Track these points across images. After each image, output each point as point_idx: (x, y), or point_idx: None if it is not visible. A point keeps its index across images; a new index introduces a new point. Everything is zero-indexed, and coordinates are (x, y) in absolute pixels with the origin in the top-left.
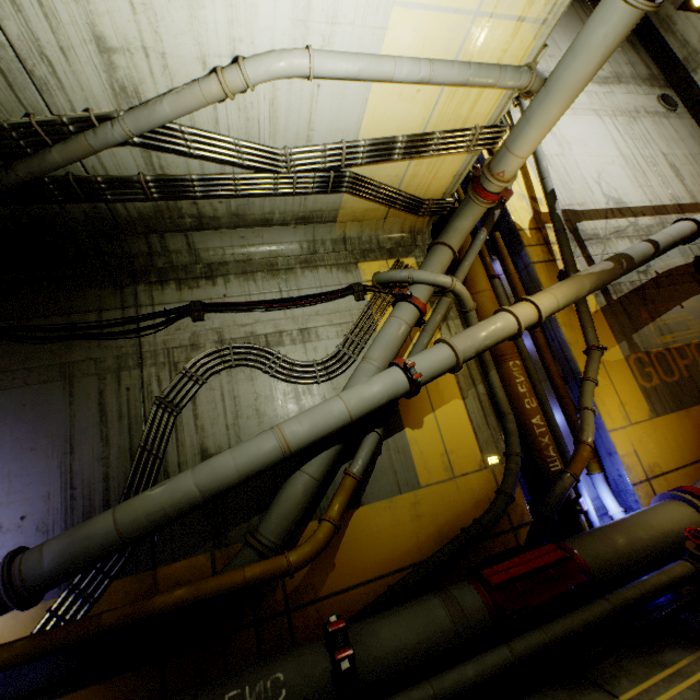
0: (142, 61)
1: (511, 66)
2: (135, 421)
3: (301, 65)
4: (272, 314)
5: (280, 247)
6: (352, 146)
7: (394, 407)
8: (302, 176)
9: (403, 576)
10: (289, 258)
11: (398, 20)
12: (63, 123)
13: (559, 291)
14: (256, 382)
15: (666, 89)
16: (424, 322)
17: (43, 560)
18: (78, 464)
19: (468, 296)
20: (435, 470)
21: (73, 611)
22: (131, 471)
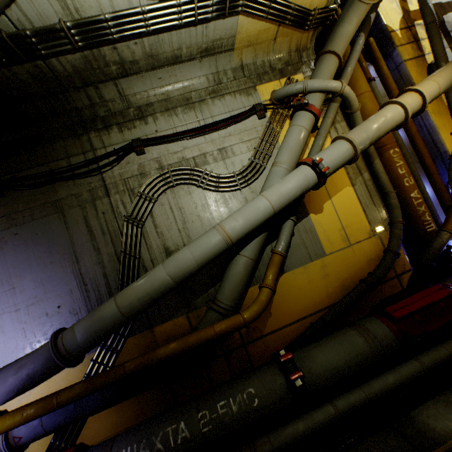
0: None
1: None
2: (114, 235)
3: None
4: (195, 140)
5: (191, 83)
6: None
7: (301, 199)
8: None
9: (320, 316)
10: (199, 91)
11: None
12: None
13: (440, 77)
14: (193, 195)
15: None
16: (318, 127)
17: (76, 336)
18: (84, 269)
19: (355, 98)
20: (336, 242)
21: (107, 359)
22: (120, 269)
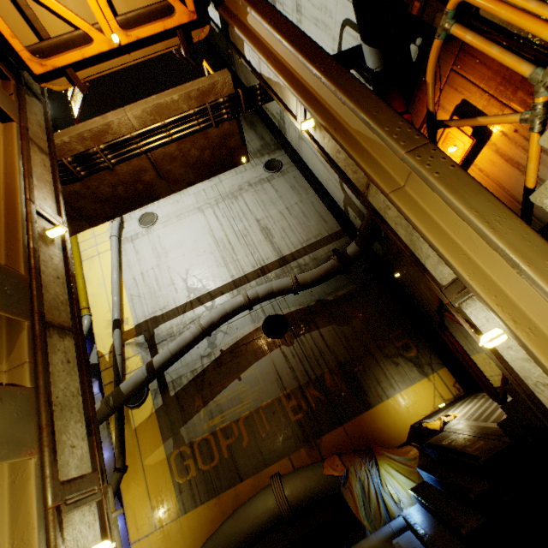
0: None
1: None
2: None
3: None
4: None
5: None
6: None
7: None
8: None
9: None
10: None
11: None
12: None
13: None
14: None
15: (276, 151)
16: None
17: None
18: None
19: None
20: None
21: None
22: None
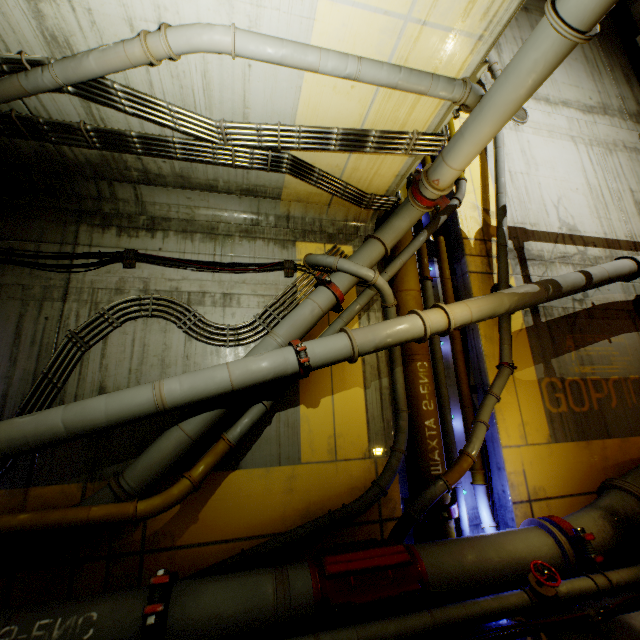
0: (70, 14)
1: (445, 77)
2: (45, 349)
3: (222, 41)
4: (201, 274)
5: (224, 214)
6: (287, 129)
7: (291, 383)
8: (240, 150)
9: (258, 544)
10: (231, 225)
11: (326, 12)
12: None
13: (476, 304)
14: (169, 334)
15: None
16: (343, 309)
17: None
18: None
19: (389, 293)
20: (319, 450)
21: None
22: (28, 394)
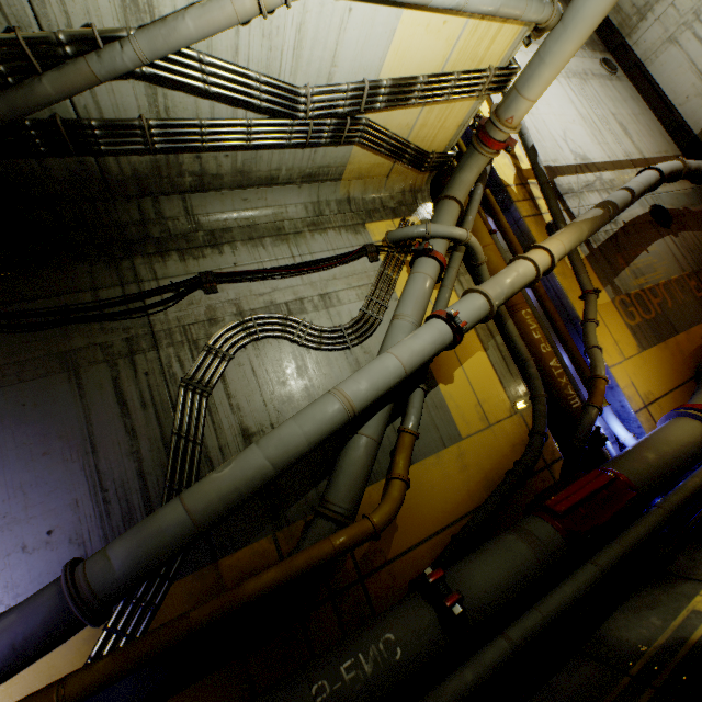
0: None
1: None
2: (161, 408)
3: None
4: (289, 281)
5: (284, 210)
6: (375, 85)
7: (429, 363)
8: (318, 123)
9: (464, 525)
10: (295, 221)
11: None
12: (59, 41)
13: (564, 237)
14: (285, 353)
15: (605, 53)
16: (442, 277)
17: (112, 566)
18: (104, 463)
19: (481, 249)
20: (473, 421)
21: (134, 624)
22: (170, 463)
